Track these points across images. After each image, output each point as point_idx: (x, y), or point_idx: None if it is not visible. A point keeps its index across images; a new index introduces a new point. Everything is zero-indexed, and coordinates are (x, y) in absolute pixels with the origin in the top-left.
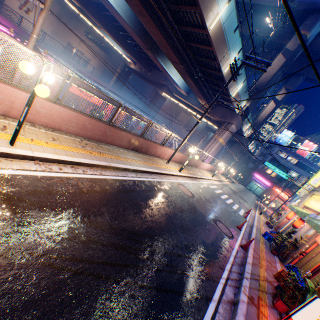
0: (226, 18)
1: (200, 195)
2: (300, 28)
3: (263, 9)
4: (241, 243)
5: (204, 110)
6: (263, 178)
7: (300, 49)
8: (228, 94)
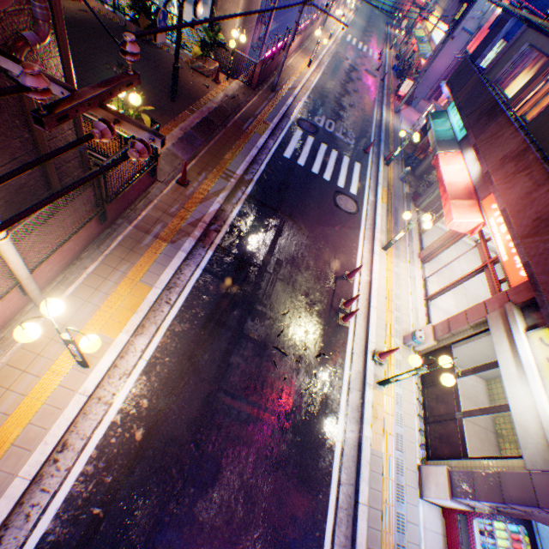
0: None
1: (349, 56)
2: None
3: None
4: (380, 80)
5: None
6: None
7: None
8: None
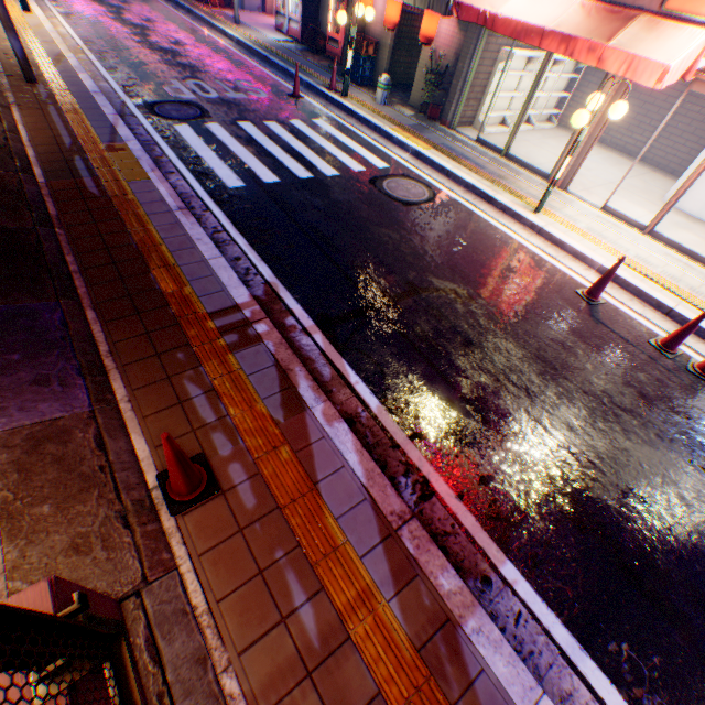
0: None
1: None
2: None
3: None
4: None
5: None
6: None
7: None
8: None
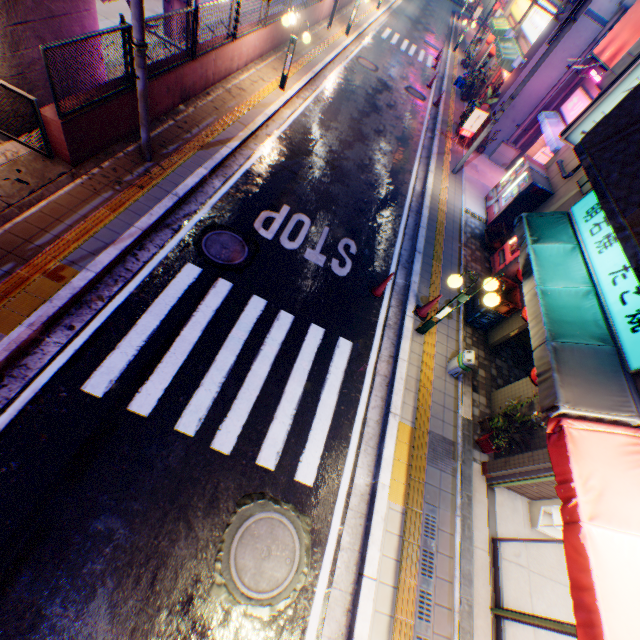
0: None
1: (382, 63)
2: None
3: None
4: (432, 104)
5: None
6: None
7: None
8: None
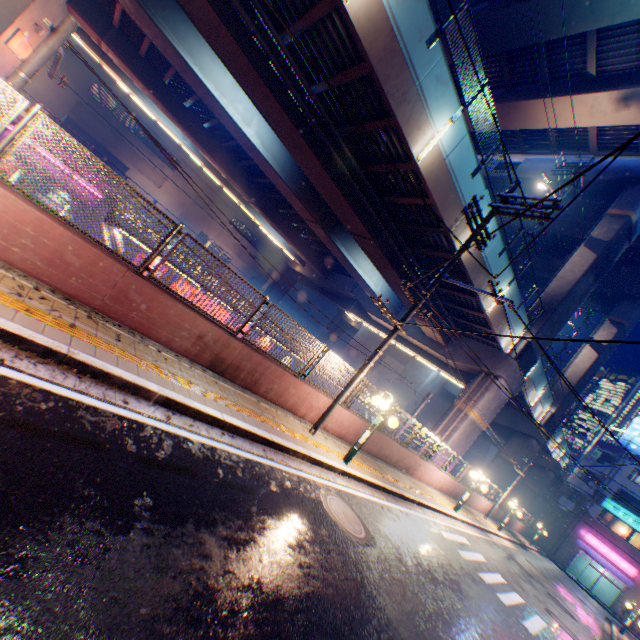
0: (451, 147)
1: (402, 546)
2: (612, 205)
3: (532, 184)
4: None
5: (431, 345)
6: (611, 547)
7: (622, 240)
8: (478, 307)
